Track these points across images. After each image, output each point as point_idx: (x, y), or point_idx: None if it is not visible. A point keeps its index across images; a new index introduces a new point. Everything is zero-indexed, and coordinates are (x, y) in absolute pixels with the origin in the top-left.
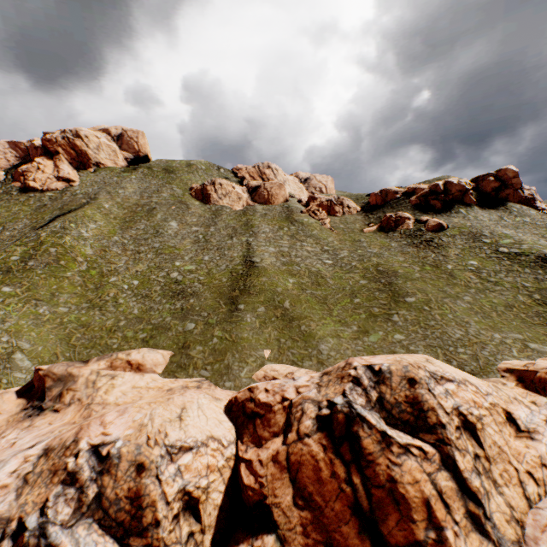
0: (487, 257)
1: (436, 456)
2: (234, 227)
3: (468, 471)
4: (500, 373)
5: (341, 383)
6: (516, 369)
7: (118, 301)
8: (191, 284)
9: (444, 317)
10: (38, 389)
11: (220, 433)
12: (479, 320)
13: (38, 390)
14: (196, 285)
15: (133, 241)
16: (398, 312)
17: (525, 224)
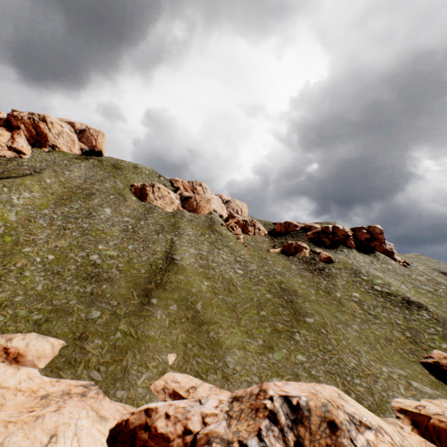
0: (366, 292)
1: None
2: (162, 225)
3: None
4: (395, 412)
5: (256, 417)
6: (410, 411)
7: (23, 272)
8: (109, 269)
9: (339, 342)
10: None
11: None
12: (367, 350)
13: None
14: (113, 271)
15: (63, 217)
16: (299, 331)
17: (389, 270)
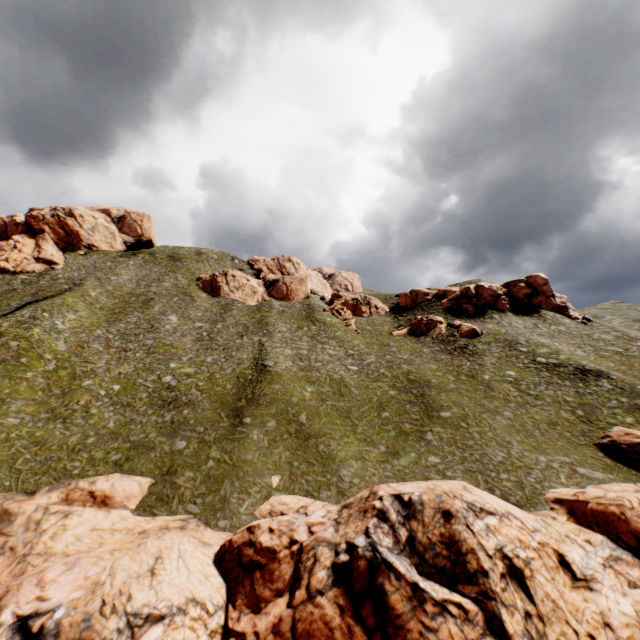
0: (525, 367)
1: (479, 616)
2: (246, 324)
3: (519, 635)
4: (549, 504)
5: (364, 518)
6: (566, 499)
7: (90, 410)
8: (188, 390)
9: (483, 435)
10: None
11: (205, 594)
12: (521, 439)
13: None
14: (193, 393)
15: (121, 336)
16: (432, 429)
17: (560, 333)
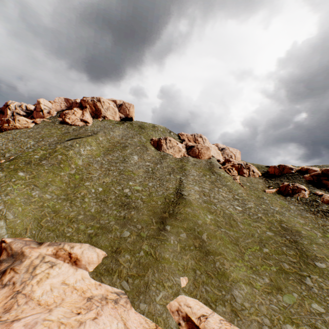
0: None
1: None
2: (173, 168)
3: None
4: None
5: None
6: None
7: (84, 199)
8: (136, 199)
9: None
10: None
11: None
12: None
13: None
14: (138, 201)
15: (108, 162)
16: (310, 275)
17: None
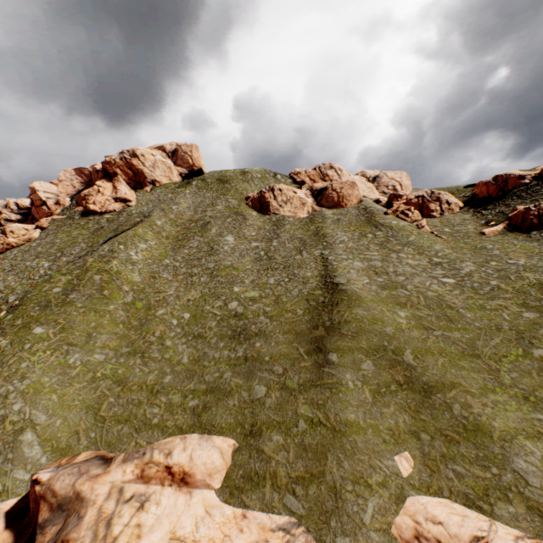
0: None
1: None
2: (301, 238)
3: None
4: None
5: None
6: None
7: (164, 343)
8: (255, 317)
9: None
10: (33, 516)
11: None
12: None
13: (33, 517)
14: (261, 320)
15: (185, 262)
16: None
17: None
